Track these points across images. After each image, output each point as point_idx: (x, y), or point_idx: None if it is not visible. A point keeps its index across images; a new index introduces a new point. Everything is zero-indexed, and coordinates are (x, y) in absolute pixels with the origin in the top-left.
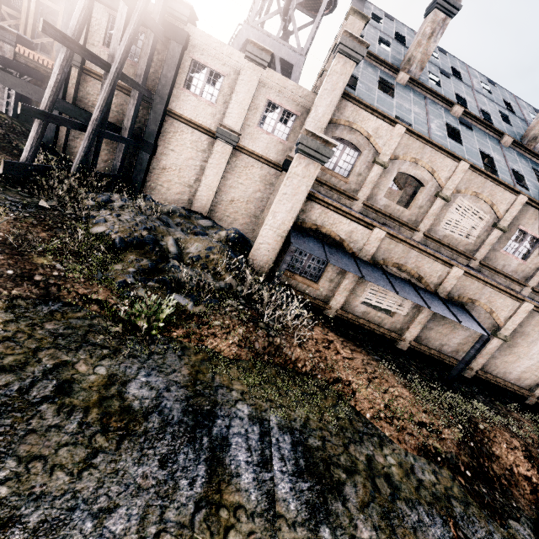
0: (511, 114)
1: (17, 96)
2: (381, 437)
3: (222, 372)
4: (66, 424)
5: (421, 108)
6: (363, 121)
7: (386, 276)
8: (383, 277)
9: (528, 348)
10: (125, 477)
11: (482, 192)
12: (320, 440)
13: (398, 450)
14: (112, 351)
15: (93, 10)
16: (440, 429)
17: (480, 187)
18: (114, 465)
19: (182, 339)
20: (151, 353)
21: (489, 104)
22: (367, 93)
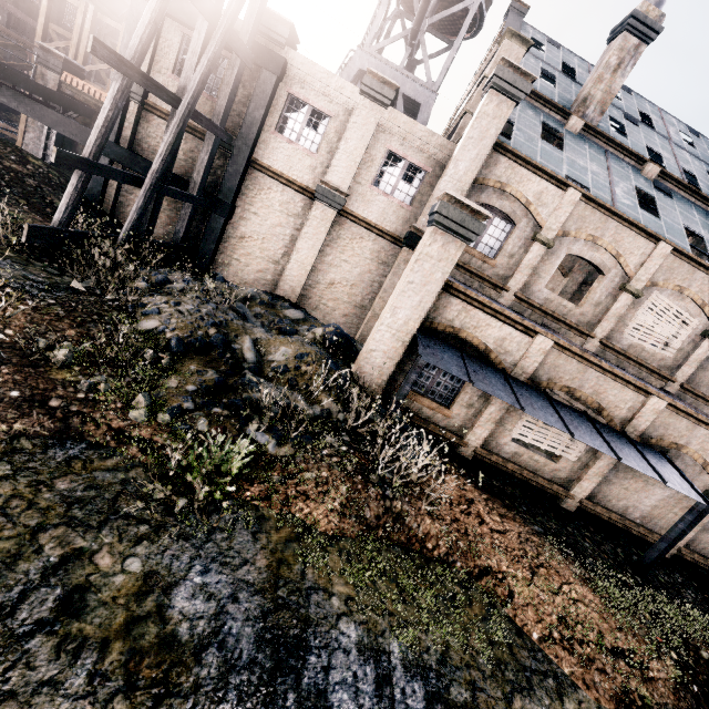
0: None
1: (58, 137)
2: (559, 677)
3: (317, 563)
4: (68, 678)
5: (601, 165)
6: (521, 182)
7: (554, 406)
8: (549, 408)
9: None
10: None
11: (690, 286)
12: (468, 690)
13: (587, 704)
14: (153, 528)
15: (163, 28)
16: (644, 660)
17: (686, 279)
18: None
19: (258, 503)
20: (211, 529)
21: (694, 161)
22: (527, 144)
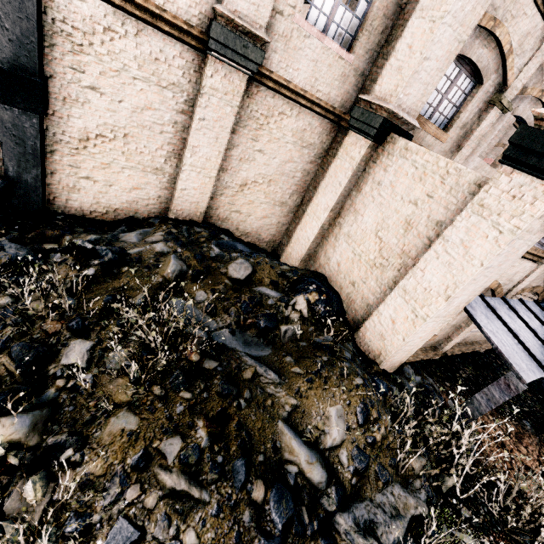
0: None
1: None
2: None
3: None
4: None
5: None
6: (515, 18)
7: (543, 324)
8: (543, 329)
9: None
10: None
11: None
12: None
13: None
14: None
15: None
16: None
17: None
18: None
19: None
20: None
21: None
22: None
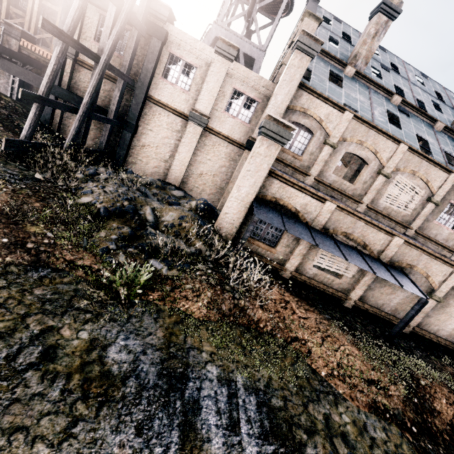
0: (442, 103)
1: (20, 82)
2: (336, 395)
3: (193, 334)
4: (49, 392)
5: (366, 97)
6: (316, 108)
7: (336, 244)
8: (334, 245)
9: None
10: (103, 447)
11: (419, 170)
12: (282, 400)
13: (351, 408)
14: (94, 315)
15: (87, 10)
16: (387, 385)
17: (417, 166)
18: (92, 434)
19: (157, 302)
20: (129, 316)
21: (423, 94)
22: (320, 84)
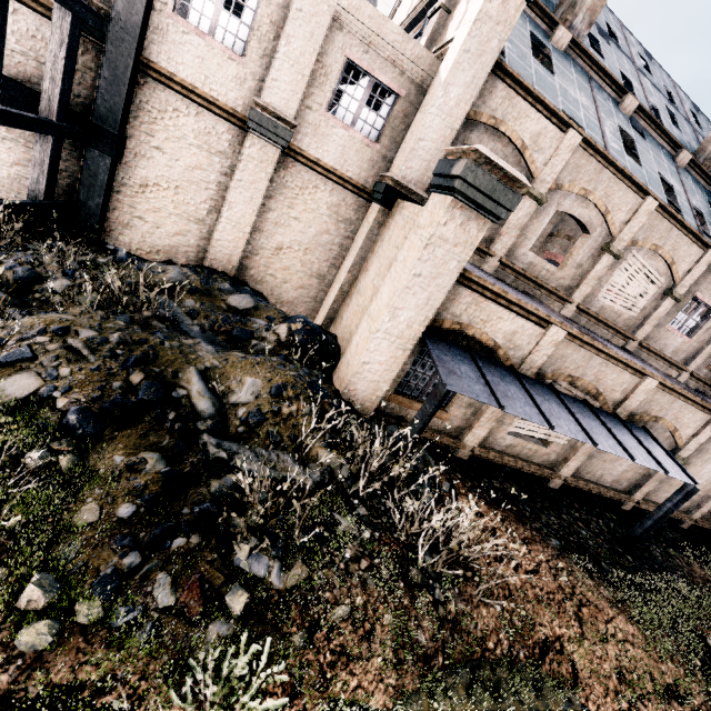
0: (677, 111)
1: None
2: None
3: None
4: None
5: (588, 97)
6: (518, 119)
7: (567, 407)
8: (563, 410)
9: (701, 467)
10: None
11: (664, 245)
12: None
13: None
14: None
15: None
16: (687, 688)
17: (663, 237)
18: None
19: None
20: None
21: (655, 93)
22: (521, 64)
